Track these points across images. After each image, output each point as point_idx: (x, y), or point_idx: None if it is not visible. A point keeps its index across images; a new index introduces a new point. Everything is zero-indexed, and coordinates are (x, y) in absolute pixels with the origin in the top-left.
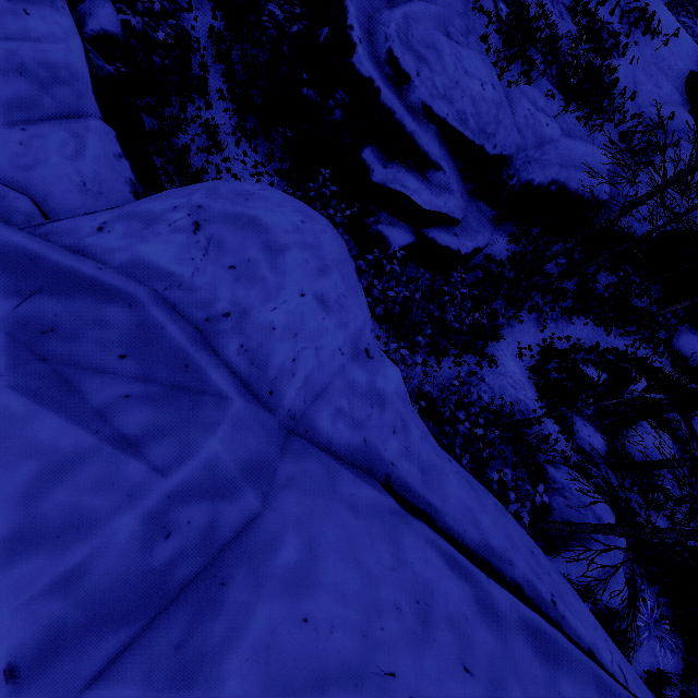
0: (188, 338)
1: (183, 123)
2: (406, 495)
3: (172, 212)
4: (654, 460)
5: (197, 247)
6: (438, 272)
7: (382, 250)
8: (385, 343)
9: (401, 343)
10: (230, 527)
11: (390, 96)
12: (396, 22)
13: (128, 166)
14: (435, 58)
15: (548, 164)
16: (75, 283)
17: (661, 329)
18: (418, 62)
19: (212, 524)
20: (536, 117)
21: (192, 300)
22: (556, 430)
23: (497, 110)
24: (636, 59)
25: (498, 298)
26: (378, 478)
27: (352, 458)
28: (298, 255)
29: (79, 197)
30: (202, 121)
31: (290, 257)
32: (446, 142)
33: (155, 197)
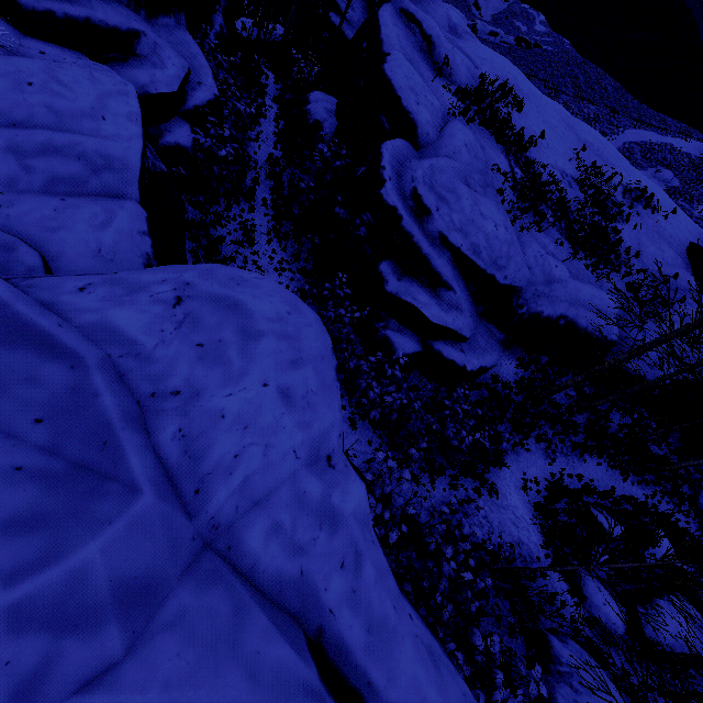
0: (121, 412)
1: (225, 219)
2: (339, 662)
3: (159, 284)
4: (687, 654)
5: (172, 320)
6: (443, 384)
7: (386, 354)
8: (376, 449)
9: (389, 453)
10: (66, 679)
11: (411, 223)
12: (423, 169)
13: (149, 242)
14: (455, 200)
15: (556, 299)
16: (27, 335)
17: (684, 483)
18: (438, 201)
19: (41, 670)
20: (545, 258)
21: (144, 371)
22: (564, 588)
23: (509, 248)
24: (639, 226)
25: (504, 420)
26: (308, 629)
27: (279, 594)
28: (273, 344)
29: (89, 261)
30: (242, 220)
31: (264, 345)
32: (459, 267)
33: (150, 269)
